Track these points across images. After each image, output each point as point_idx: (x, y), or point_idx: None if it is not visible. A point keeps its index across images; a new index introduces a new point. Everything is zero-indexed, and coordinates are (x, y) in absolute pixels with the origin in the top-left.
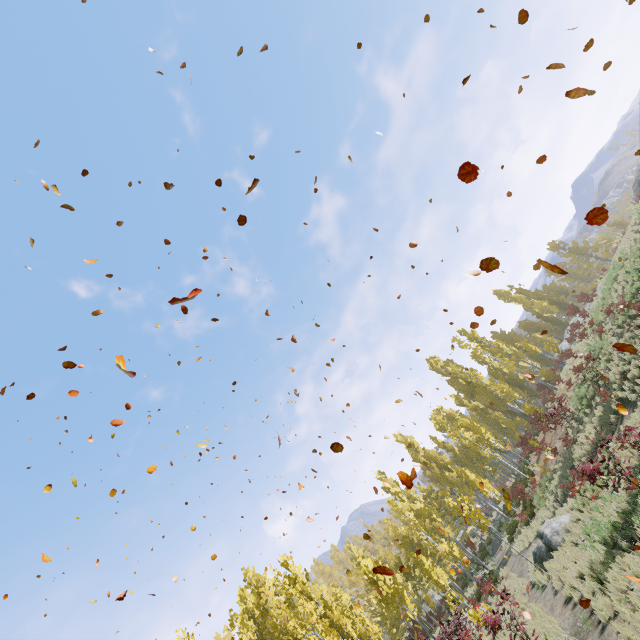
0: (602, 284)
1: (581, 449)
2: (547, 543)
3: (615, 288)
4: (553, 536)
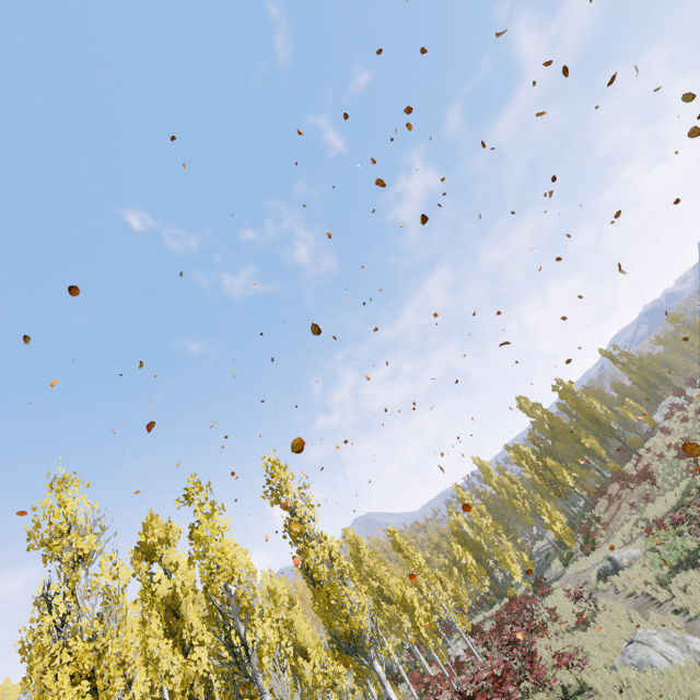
0: None
1: (657, 508)
2: (614, 564)
3: None
4: (621, 561)
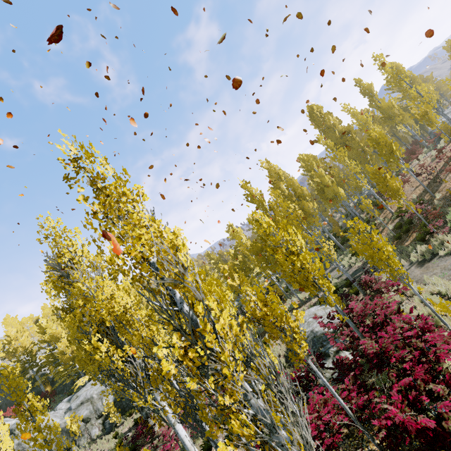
0: None
1: None
2: None
3: None
4: None
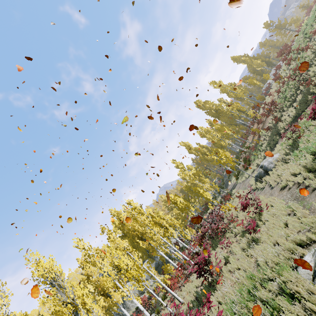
0: (302, 29)
1: (284, 123)
2: (265, 169)
3: None
4: (269, 165)
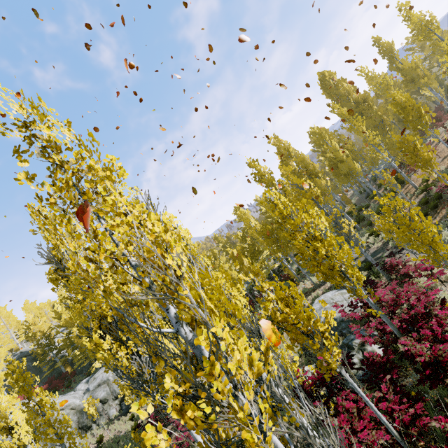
0: None
1: None
2: None
3: None
4: None
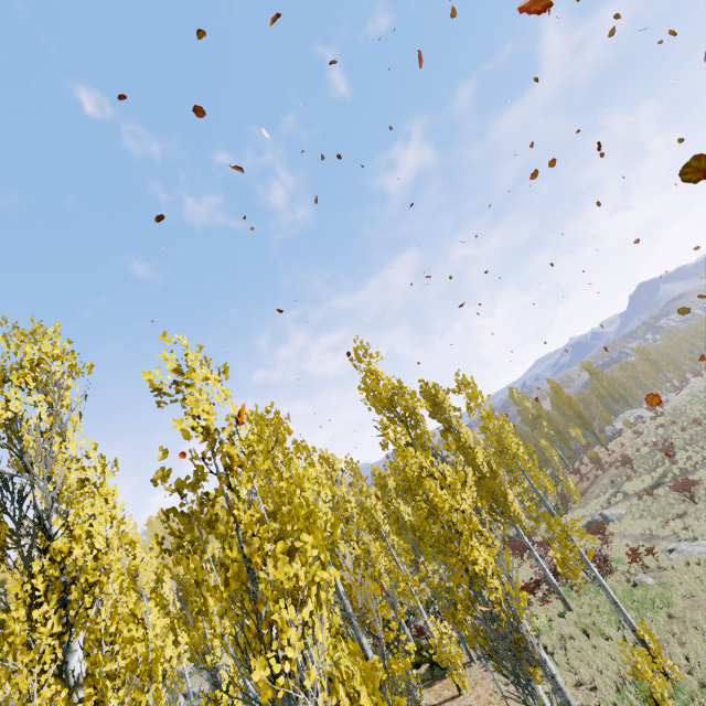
0: (683, 401)
1: (635, 485)
2: (604, 518)
3: (699, 409)
4: (610, 516)
